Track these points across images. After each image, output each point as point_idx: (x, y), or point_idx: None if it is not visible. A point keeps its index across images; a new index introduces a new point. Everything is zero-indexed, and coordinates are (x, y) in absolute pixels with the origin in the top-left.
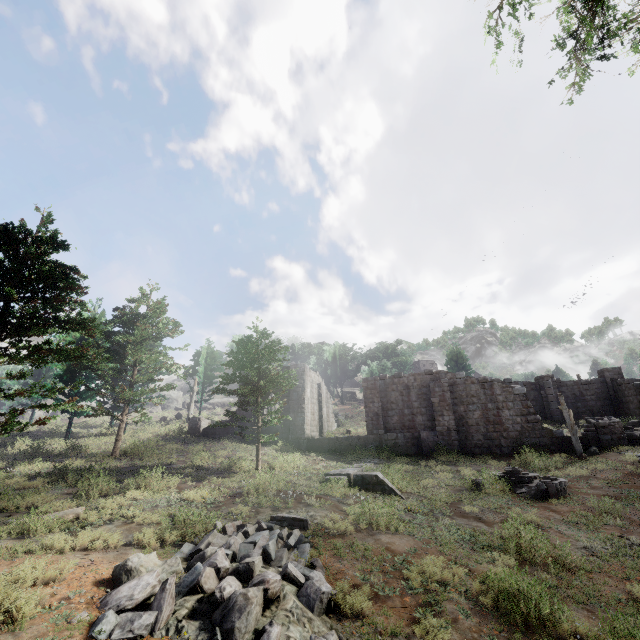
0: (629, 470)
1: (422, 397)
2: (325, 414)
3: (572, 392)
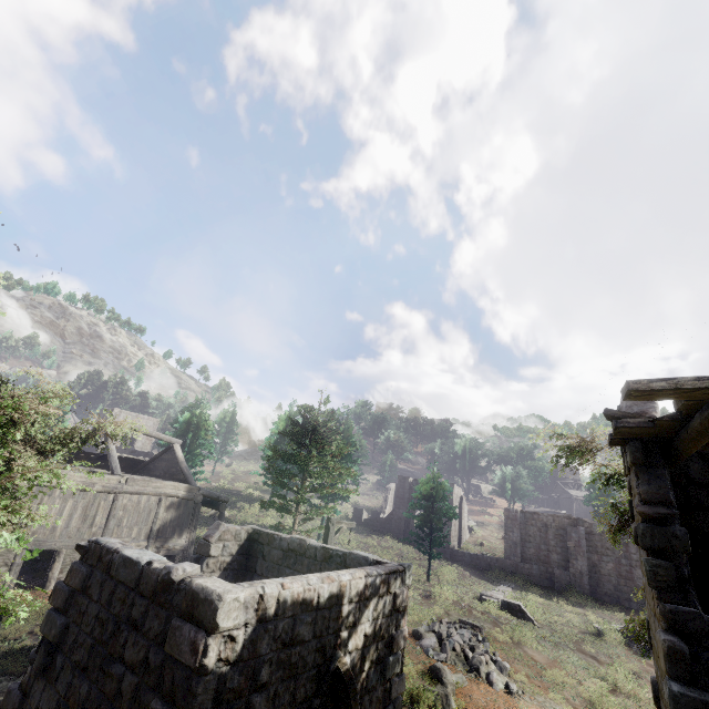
0: None
1: (559, 538)
2: (463, 525)
3: None
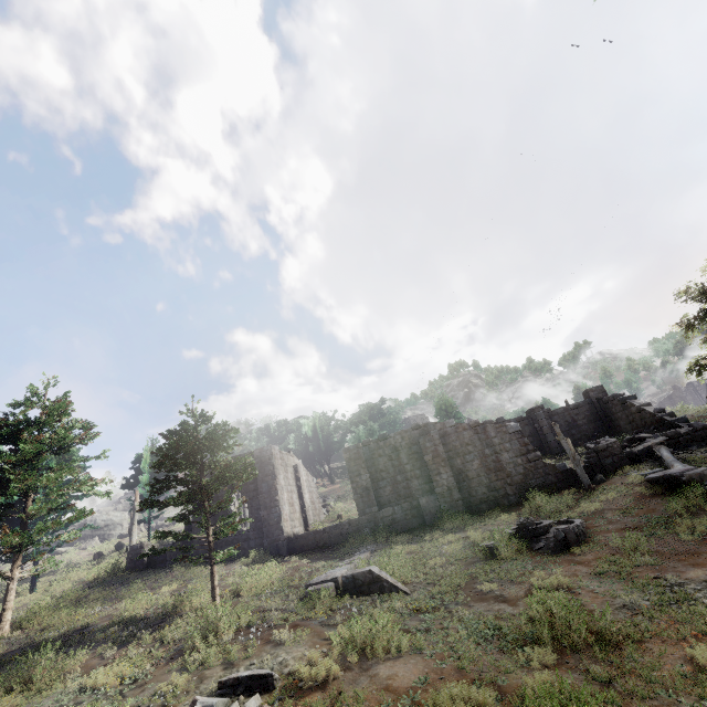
0: (640, 493)
1: (414, 457)
2: (308, 501)
3: (564, 420)
